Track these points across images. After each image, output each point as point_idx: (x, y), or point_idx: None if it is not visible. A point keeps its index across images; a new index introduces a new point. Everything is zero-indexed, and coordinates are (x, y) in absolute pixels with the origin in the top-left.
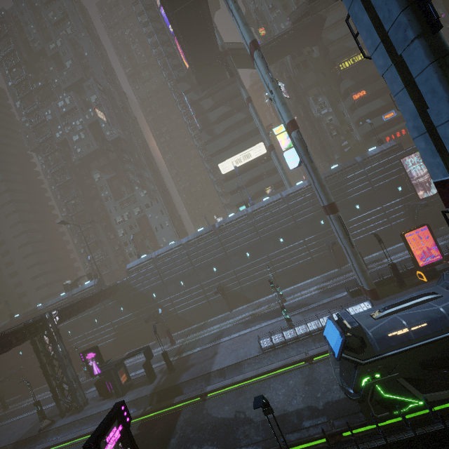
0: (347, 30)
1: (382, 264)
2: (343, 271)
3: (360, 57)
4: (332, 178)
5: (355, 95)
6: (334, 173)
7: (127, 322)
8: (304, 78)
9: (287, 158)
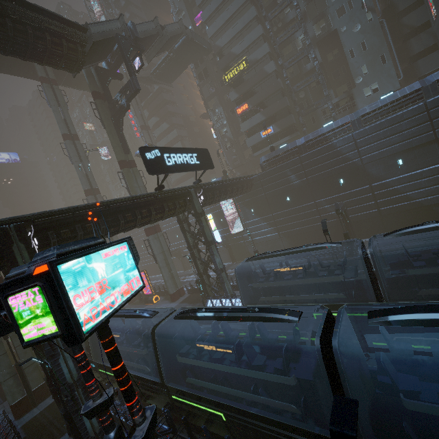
0: (233, 32)
1: (183, 279)
2: (179, 274)
3: (243, 65)
4: None
5: (239, 108)
6: None
7: None
8: (206, 87)
9: None
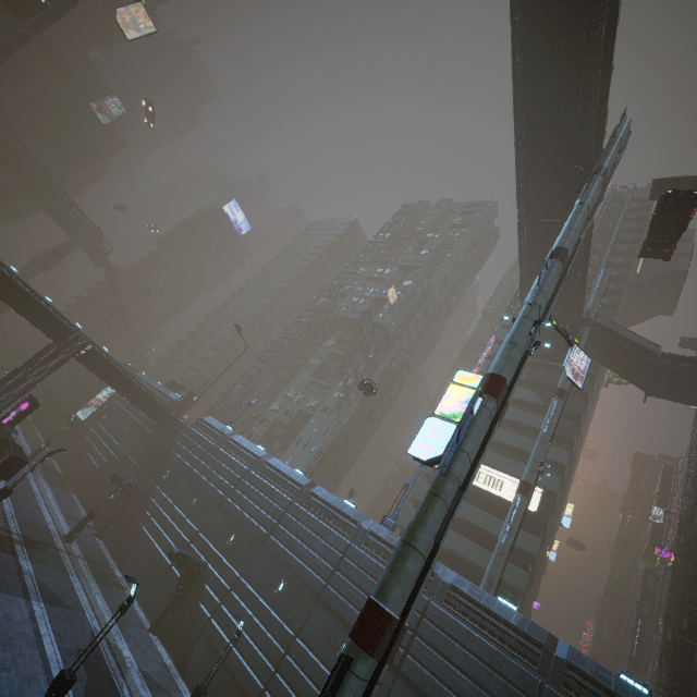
0: None
1: None
2: None
3: None
4: (590, 693)
5: None
6: (606, 688)
7: (123, 465)
8: None
9: (427, 430)
